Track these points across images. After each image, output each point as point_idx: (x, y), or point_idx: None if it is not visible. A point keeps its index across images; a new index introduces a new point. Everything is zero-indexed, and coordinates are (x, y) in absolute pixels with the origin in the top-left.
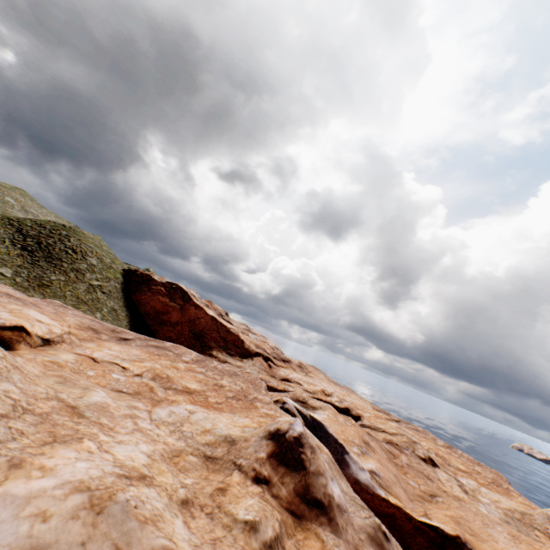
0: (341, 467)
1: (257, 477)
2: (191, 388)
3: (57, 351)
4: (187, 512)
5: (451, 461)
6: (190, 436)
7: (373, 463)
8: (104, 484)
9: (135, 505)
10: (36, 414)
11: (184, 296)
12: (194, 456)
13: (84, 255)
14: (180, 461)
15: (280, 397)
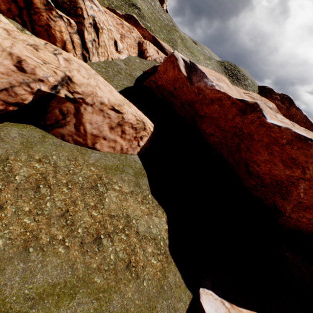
0: None
1: None
2: None
3: None
4: None
5: None
6: None
7: None
8: None
9: None
10: None
11: (289, 102)
12: None
13: (247, 78)
14: None
15: None
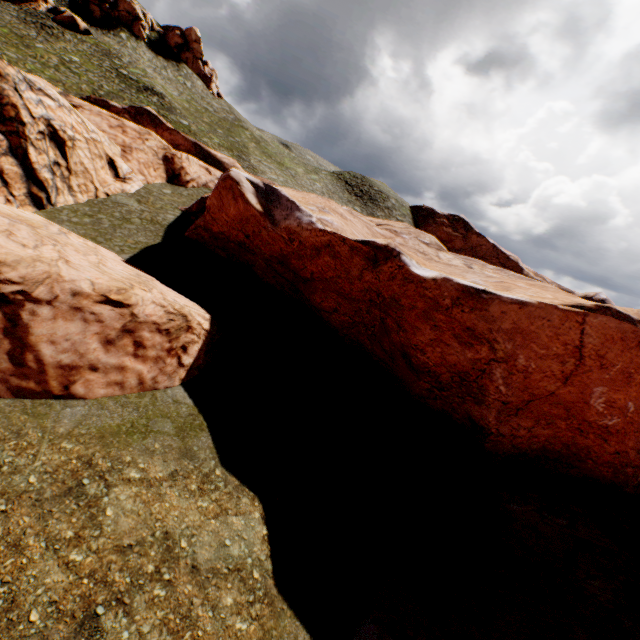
0: None
1: None
2: None
3: None
4: None
5: None
6: None
7: None
8: None
9: None
10: None
11: (465, 227)
12: None
13: (387, 196)
14: None
15: None
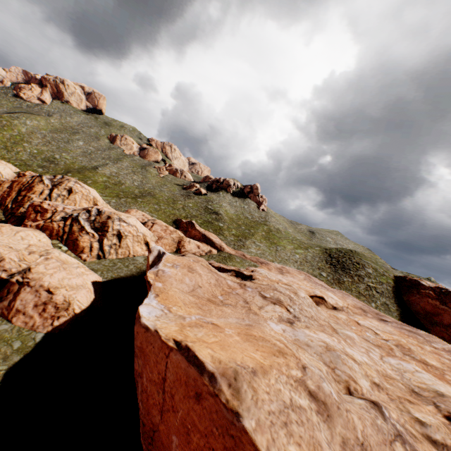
0: None
1: (448, 417)
2: (428, 362)
3: (337, 313)
4: (375, 387)
5: None
6: (406, 378)
7: None
8: (333, 347)
9: (342, 358)
10: (318, 323)
11: None
12: (402, 385)
13: (363, 266)
14: (389, 380)
15: None
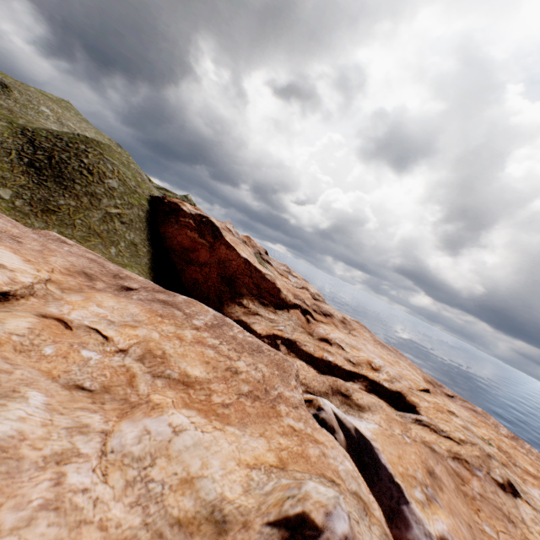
0: (395, 522)
1: None
2: (191, 377)
3: (8, 314)
4: None
5: (517, 460)
6: (156, 496)
7: (443, 520)
8: None
9: None
10: None
11: (214, 233)
12: None
13: (102, 176)
14: None
15: (315, 396)
